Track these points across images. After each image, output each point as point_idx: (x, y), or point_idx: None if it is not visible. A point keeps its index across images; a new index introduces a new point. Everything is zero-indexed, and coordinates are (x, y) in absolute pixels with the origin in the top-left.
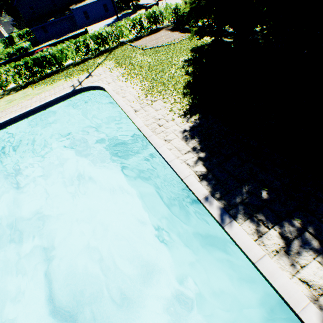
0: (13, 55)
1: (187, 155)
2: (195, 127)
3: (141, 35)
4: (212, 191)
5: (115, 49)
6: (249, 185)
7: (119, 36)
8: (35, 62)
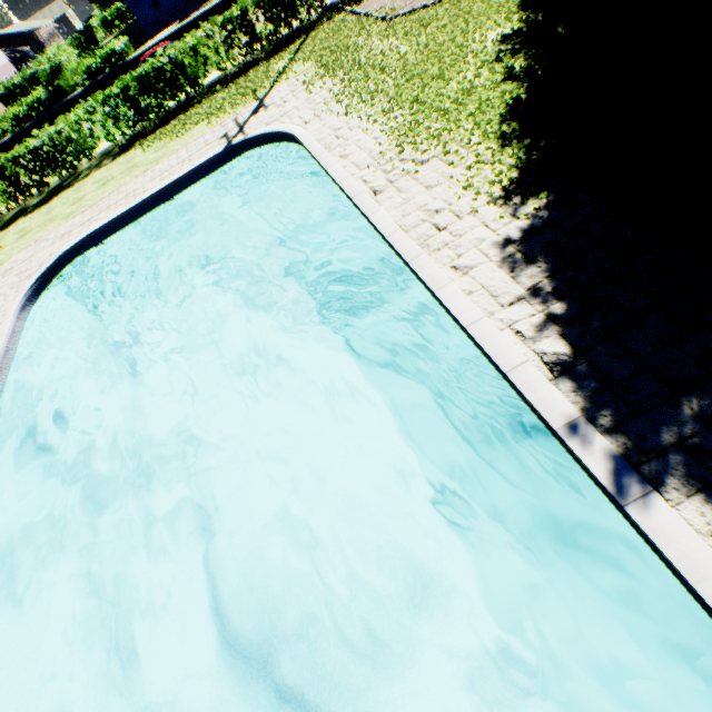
0: (98, 74)
1: (517, 308)
2: (537, 230)
3: None
4: (589, 408)
5: (315, 29)
6: (702, 399)
7: None
8: (142, 85)
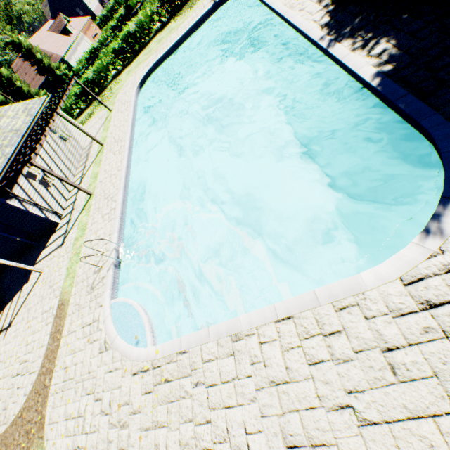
0: None
1: (317, 14)
2: None
3: None
4: (329, 33)
5: None
6: (363, 16)
7: None
8: None
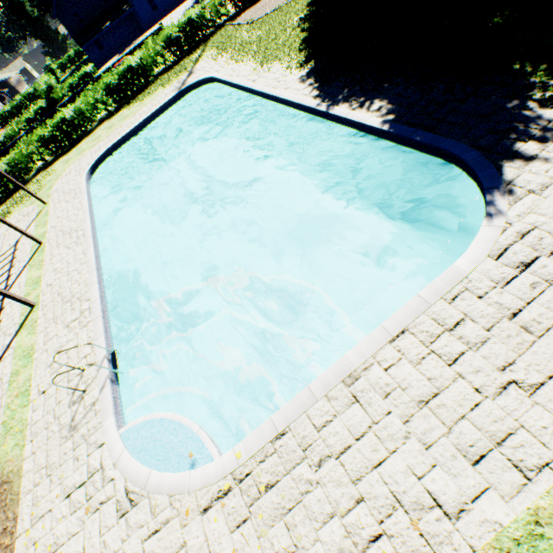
0: (77, 88)
1: (304, 90)
2: (311, 71)
3: (241, 8)
4: (323, 101)
5: (212, 36)
6: (349, 88)
7: (214, 16)
8: (121, 77)
